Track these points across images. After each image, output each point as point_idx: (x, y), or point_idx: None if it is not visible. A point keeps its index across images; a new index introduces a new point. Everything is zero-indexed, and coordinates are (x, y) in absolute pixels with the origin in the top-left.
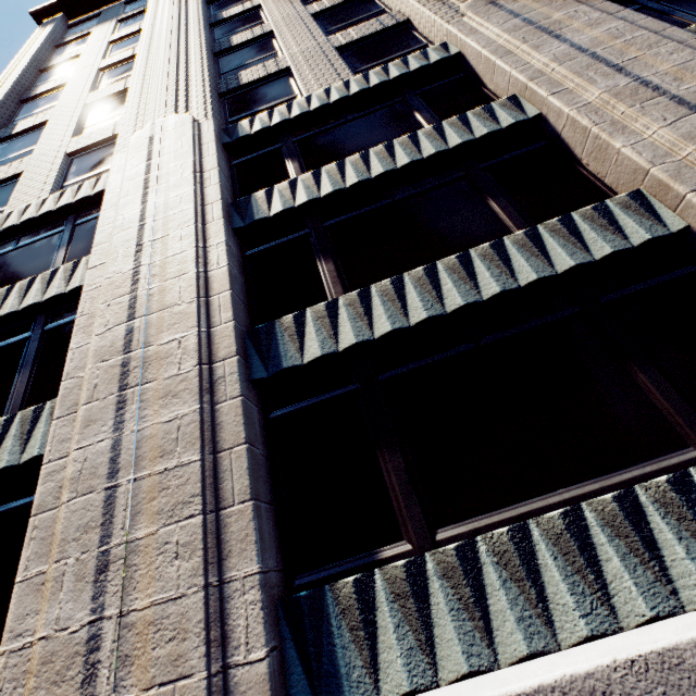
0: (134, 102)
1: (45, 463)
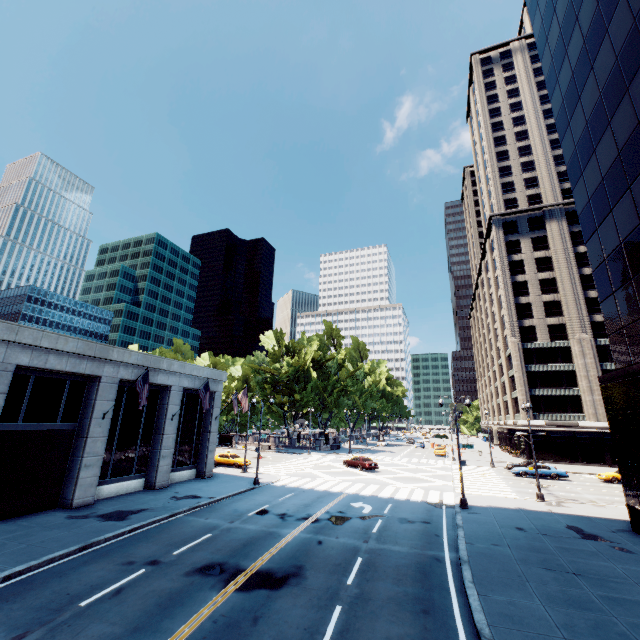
0: (568, 320)
1: (582, 397)
